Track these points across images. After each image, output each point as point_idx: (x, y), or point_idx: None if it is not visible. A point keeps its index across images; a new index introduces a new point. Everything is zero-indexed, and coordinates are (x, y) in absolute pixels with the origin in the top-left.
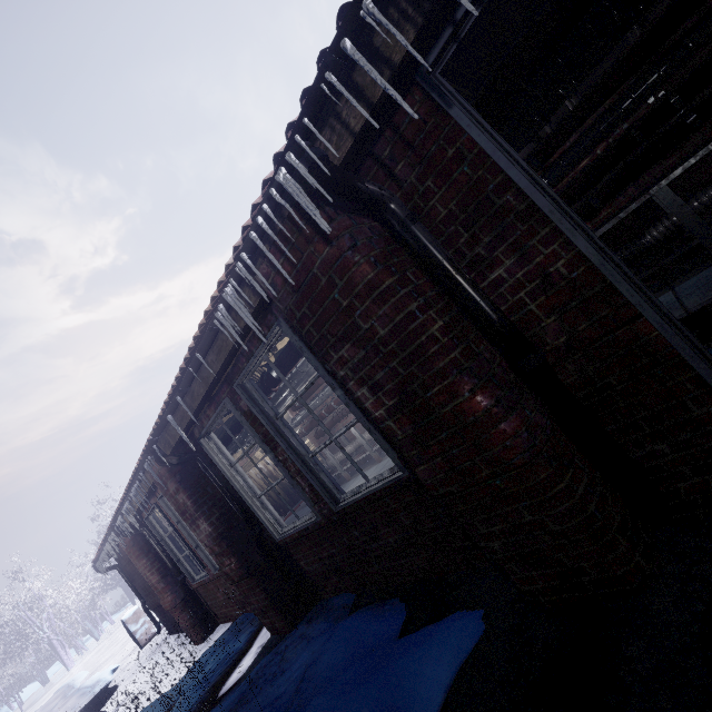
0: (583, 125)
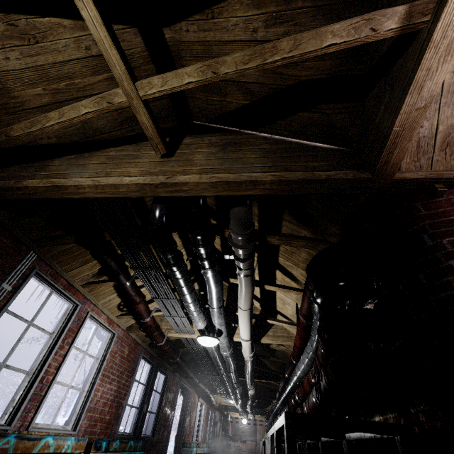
0: None
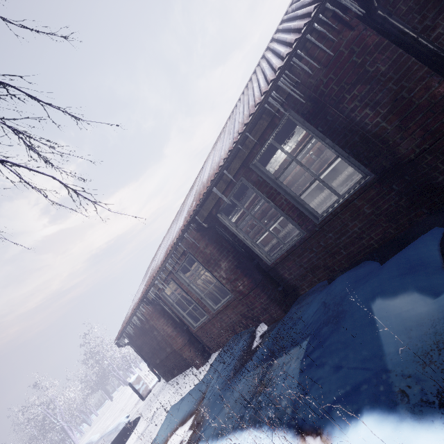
0: None
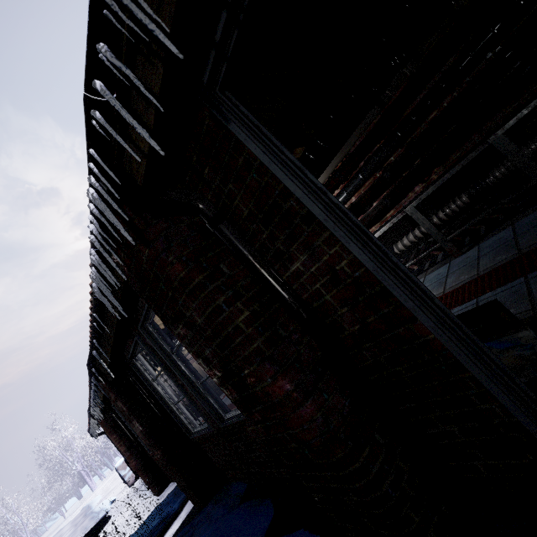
0: (430, 82)
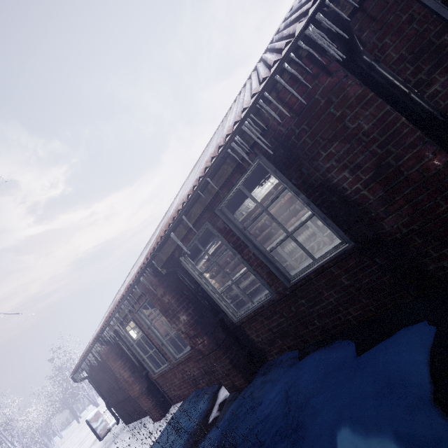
0: None
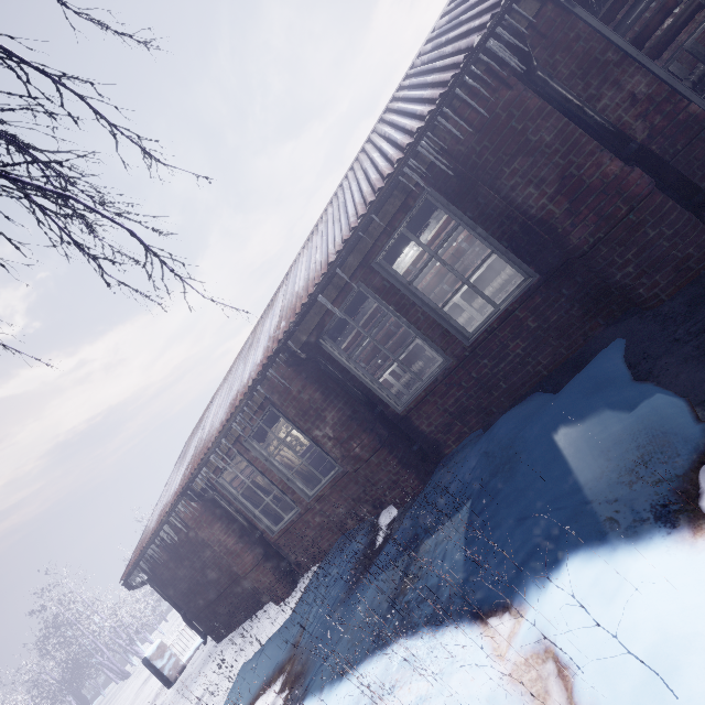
0: None
